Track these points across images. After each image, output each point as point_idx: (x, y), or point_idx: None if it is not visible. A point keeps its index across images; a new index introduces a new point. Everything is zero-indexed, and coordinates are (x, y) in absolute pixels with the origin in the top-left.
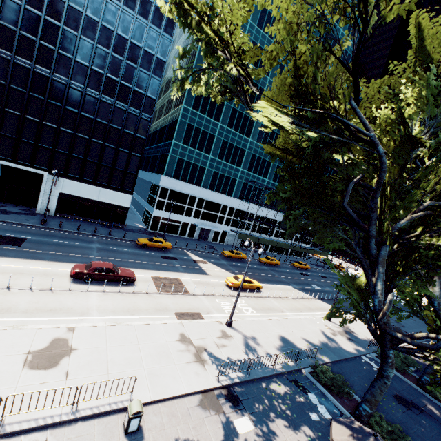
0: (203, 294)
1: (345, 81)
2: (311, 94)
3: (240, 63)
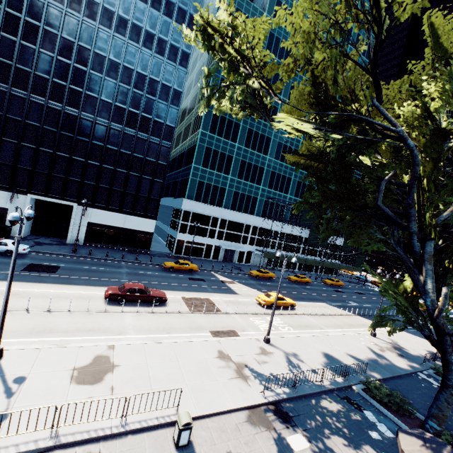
0: (236, 313)
1: (365, 83)
2: (331, 99)
3: (261, 76)
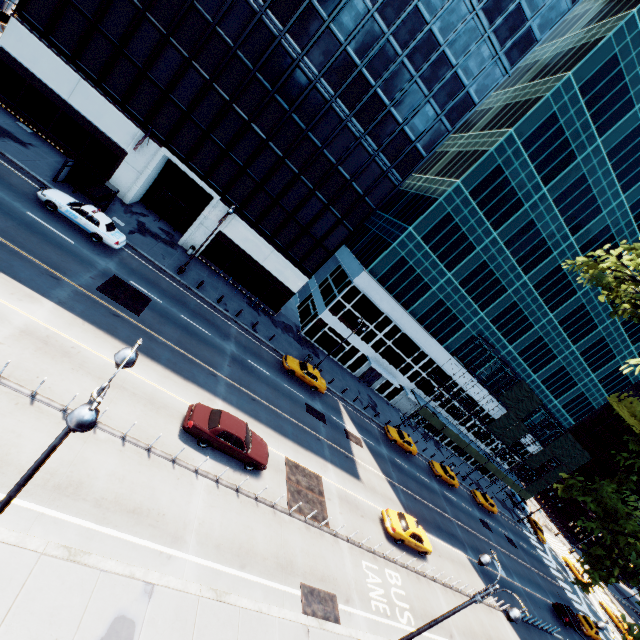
0: (348, 539)
1: None
2: None
3: None
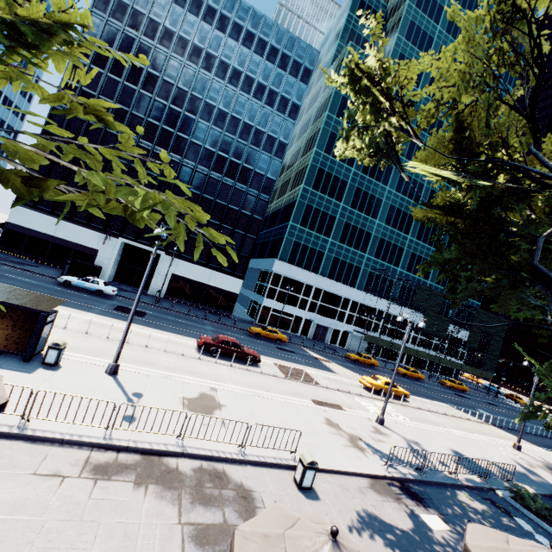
0: (338, 389)
1: (520, 129)
2: (477, 146)
3: (405, 117)
